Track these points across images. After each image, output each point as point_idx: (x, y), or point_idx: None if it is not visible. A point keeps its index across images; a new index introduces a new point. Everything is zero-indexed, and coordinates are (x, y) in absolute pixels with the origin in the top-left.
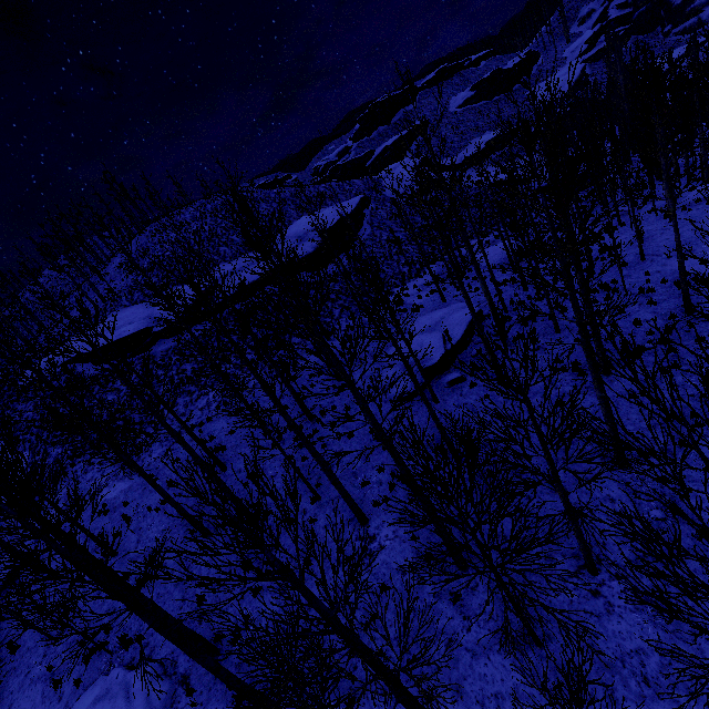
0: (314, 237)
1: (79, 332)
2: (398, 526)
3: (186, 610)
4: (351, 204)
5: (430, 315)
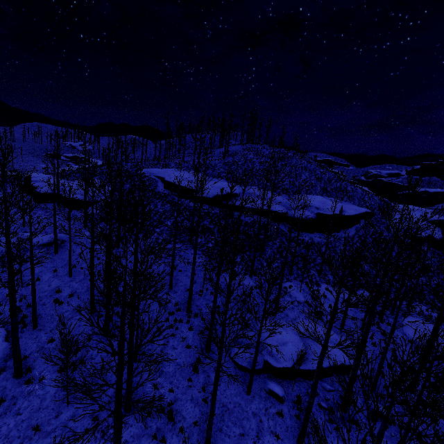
0: (312, 211)
1: (176, 168)
2: (131, 441)
3: (45, 337)
4: (356, 210)
5: (319, 327)
